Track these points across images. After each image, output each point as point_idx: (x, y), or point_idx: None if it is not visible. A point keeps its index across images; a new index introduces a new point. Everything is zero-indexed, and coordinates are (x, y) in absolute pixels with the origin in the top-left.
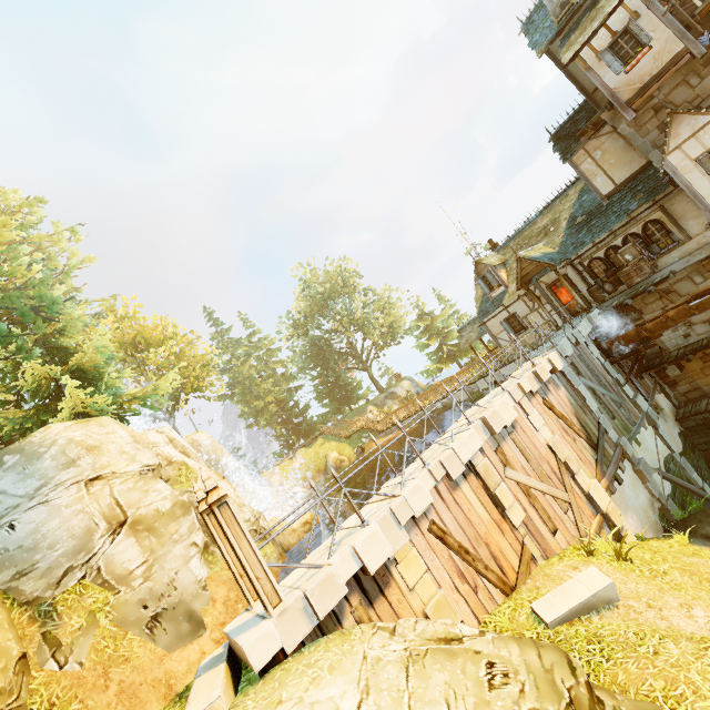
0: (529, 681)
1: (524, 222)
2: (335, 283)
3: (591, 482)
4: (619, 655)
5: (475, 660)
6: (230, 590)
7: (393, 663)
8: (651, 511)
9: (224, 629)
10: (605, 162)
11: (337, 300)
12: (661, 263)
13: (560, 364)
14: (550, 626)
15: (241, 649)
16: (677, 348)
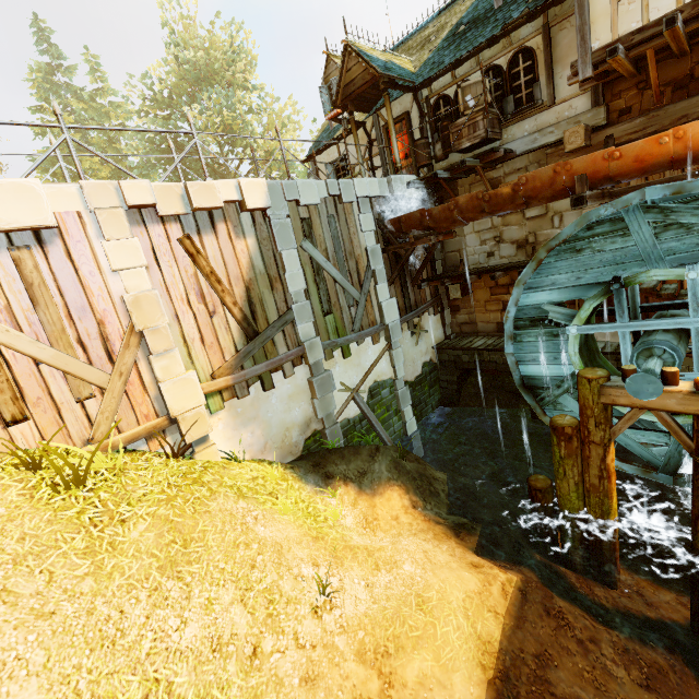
0: None
1: (417, 24)
2: (219, 59)
3: (186, 373)
4: None
5: None
6: None
7: None
8: (299, 432)
9: None
10: None
11: (218, 87)
12: (509, 135)
13: (261, 201)
14: None
15: None
16: (475, 267)
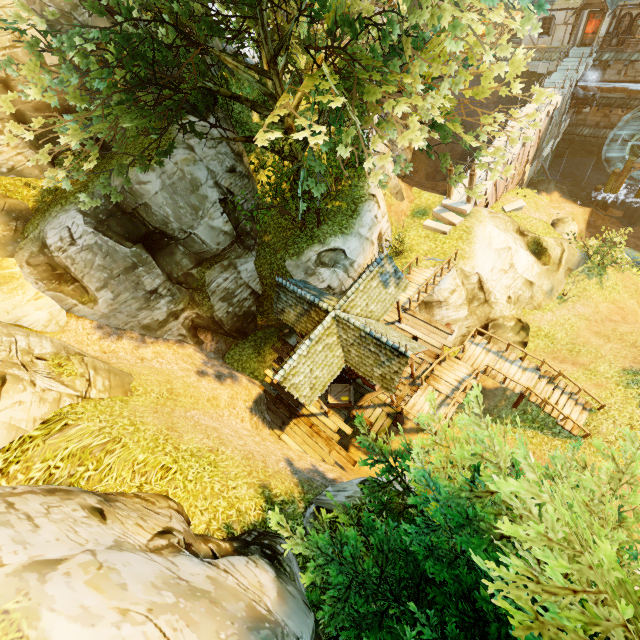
0: (511, 223)
1: None
2: None
3: (528, 167)
4: (522, 221)
5: (501, 218)
6: (404, 185)
7: (490, 217)
8: (529, 178)
9: (443, 203)
10: None
11: None
12: None
13: (558, 106)
14: (506, 212)
15: (463, 210)
16: (600, 96)
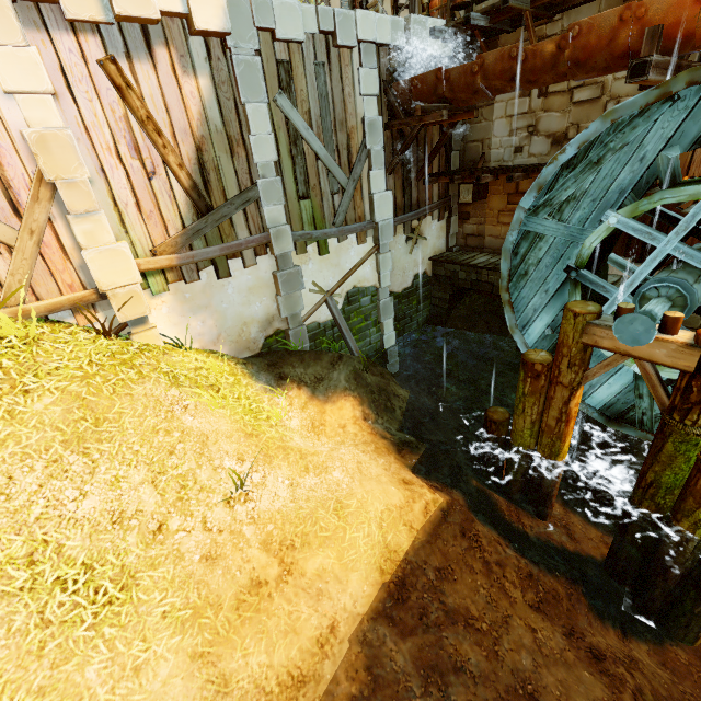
0: None
1: None
2: None
3: (116, 243)
4: None
5: None
6: None
7: None
8: (258, 328)
9: None
10: None
11: None
12: None
13: (215, 20)
14: None
15: None
16: (497, 166)
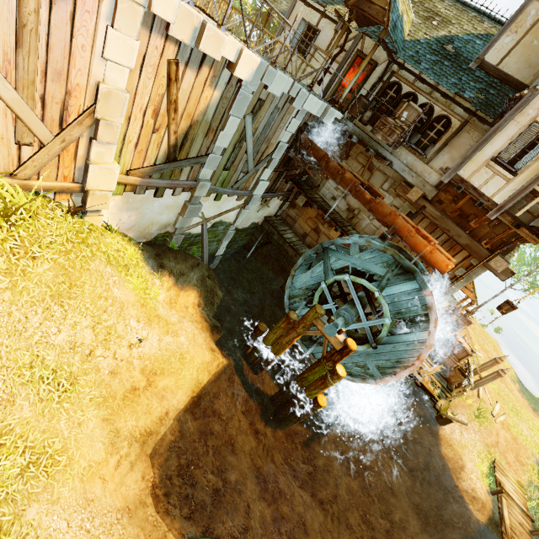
0: None
1: None
2: None
3: (113, 165)
4: None
5: None
6: None
7: None
8: (158, 228)
9: None
10: (535, 34)
11: None
12: (400, 152)
13: (246, 75)
14: None
15: None
16: (322, 197)
